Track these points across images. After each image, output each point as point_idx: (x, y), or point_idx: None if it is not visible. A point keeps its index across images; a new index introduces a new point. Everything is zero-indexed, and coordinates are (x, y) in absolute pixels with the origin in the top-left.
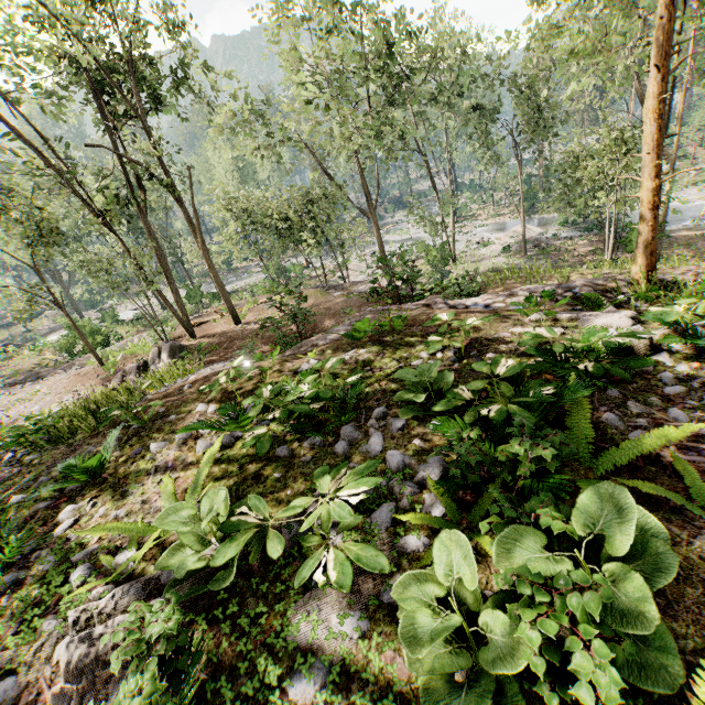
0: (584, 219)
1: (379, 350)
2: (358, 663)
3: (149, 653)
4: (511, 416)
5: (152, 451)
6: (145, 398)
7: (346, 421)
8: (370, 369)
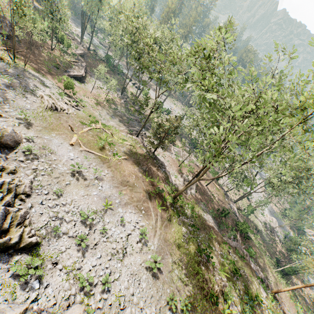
0: (289, 240)
1: (238, 260)
2: (234, 301)
3: (230, 291)
4: (250, 297)
5: (213, 249)
6: (204, 221)
7: (237, 277)
8: (236, 263)
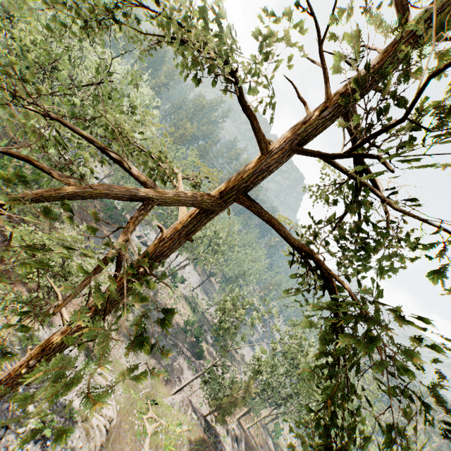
0: None
1: None
2: None
3: None
4: None
5: None
6: None
7: None
8: None
